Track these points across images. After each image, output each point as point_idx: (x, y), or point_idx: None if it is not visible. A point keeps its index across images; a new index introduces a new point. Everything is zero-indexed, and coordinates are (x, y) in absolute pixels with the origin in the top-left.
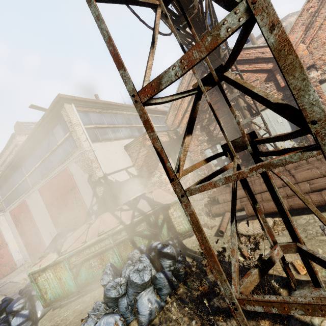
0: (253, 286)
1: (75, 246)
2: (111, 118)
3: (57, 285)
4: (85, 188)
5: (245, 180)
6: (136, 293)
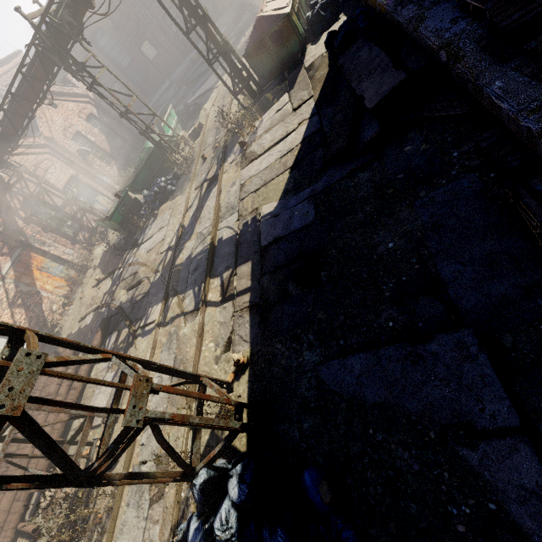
0: None
1: None
2: None
3: None
4: None
5: (8, 454)
6: None
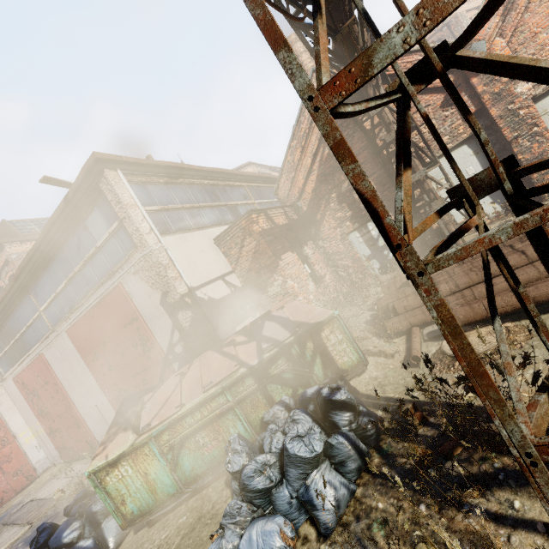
0: (547, 422)
1: (164, 414)
2: (185, 193)
3: (142, 486)
4: (156, 317)
5: (497, 247)
6: (305, 474)
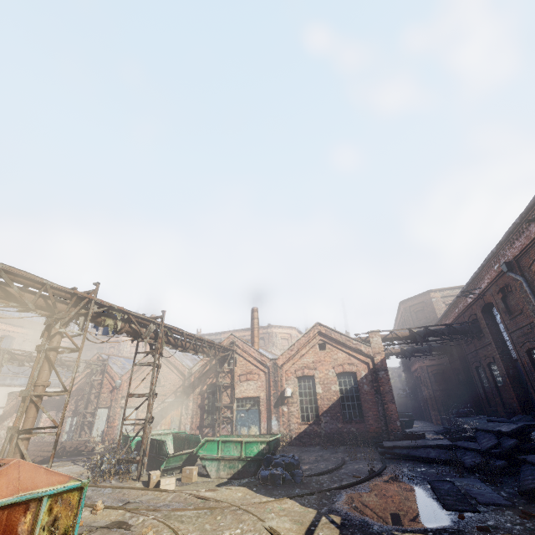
0: None
1: None
2: (19, 370)
3: None
4: None
5: None
6: None
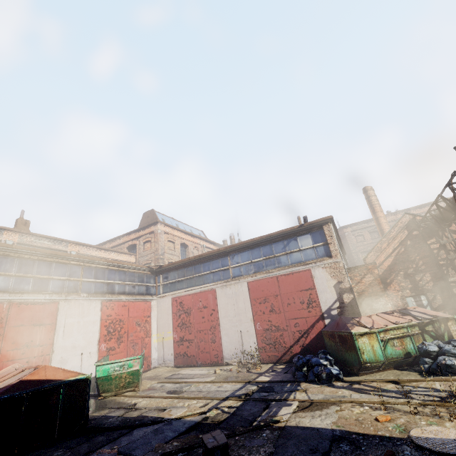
0: None
1: (378, 326)
2: None
3: (371, 350)
4: (326, 292)
5: None
6: None
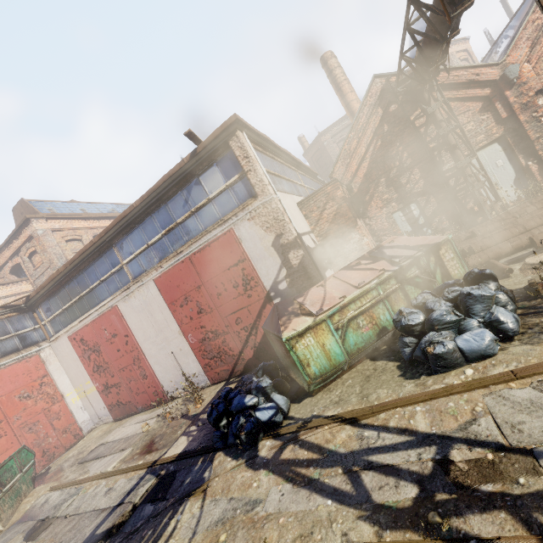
0: None
1: (331, 303)
2: (271, 164)
3: (321, 354)
4: (265, 258)
5: None
6: (488, 307)
